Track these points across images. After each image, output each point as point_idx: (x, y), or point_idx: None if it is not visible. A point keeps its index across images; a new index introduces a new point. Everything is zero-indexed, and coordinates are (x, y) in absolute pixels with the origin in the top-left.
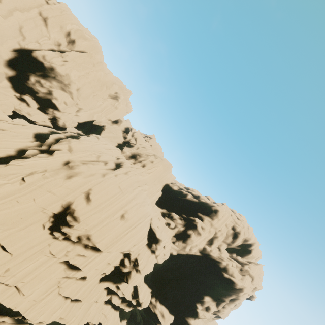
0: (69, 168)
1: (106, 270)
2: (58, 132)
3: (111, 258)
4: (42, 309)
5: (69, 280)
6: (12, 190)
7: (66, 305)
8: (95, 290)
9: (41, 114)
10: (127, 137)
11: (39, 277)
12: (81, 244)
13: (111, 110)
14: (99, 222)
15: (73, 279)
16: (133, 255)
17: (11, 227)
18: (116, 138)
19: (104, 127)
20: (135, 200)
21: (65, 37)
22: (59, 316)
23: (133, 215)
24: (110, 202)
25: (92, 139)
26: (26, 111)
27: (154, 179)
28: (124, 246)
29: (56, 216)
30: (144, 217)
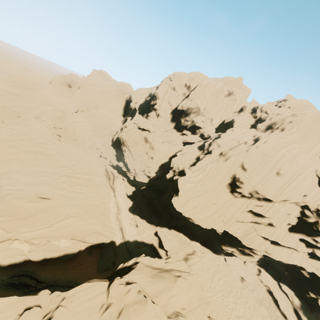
0: (223, 156)
1: (289, 221)
2: (207, 141)
3: (288, 209)
4: (250, 240)
5: (260, 225)
6: (204, 175)
7: (267, 244)
8: (288, 237)
9: (194, 136)
10: (257, 116)
11: (238, 219)
12: (254, 198)
13: (232, 104)
14: (259, 181)
15: (262, 225)
16: (311, 206)
17: (212, 194)
18: (246, 123)
19: (233, 120)
20: (283, 159)
21: (185, 88)
22: (265, 249)
23: (287, 169)
24: (261, 166)
25: (229, 133)
26: (187, 139)
27: (303, 135)
28: (291, 195)
29: (230, 184)
30: (302, 169)
